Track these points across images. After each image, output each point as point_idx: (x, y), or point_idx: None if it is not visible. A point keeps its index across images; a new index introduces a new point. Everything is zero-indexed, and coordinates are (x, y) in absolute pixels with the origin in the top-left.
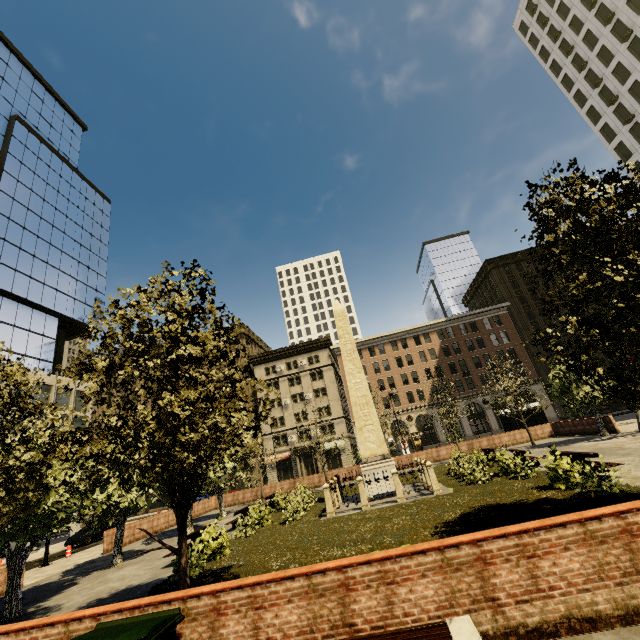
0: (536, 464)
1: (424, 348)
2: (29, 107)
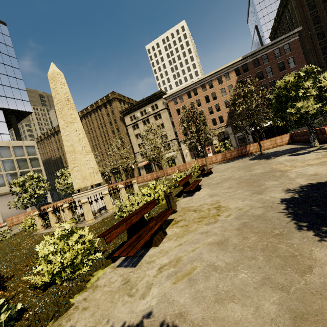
0: (195, 191)
1: (224, 85)
2: None
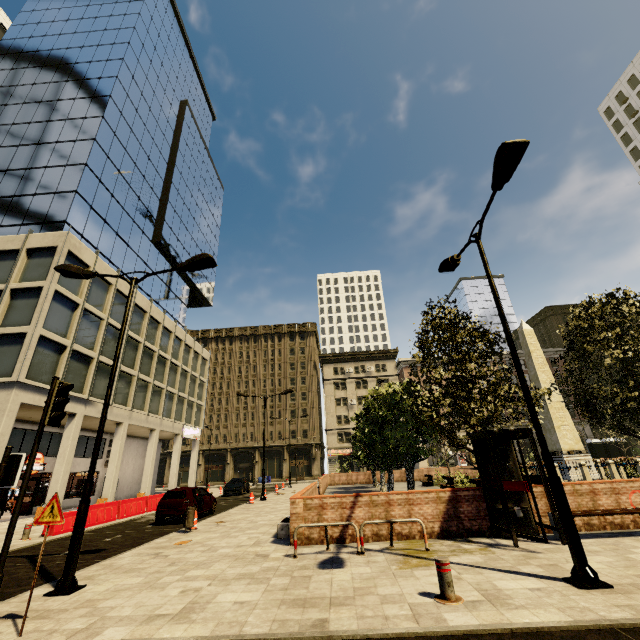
0: None
1: None
2: (189, 94)
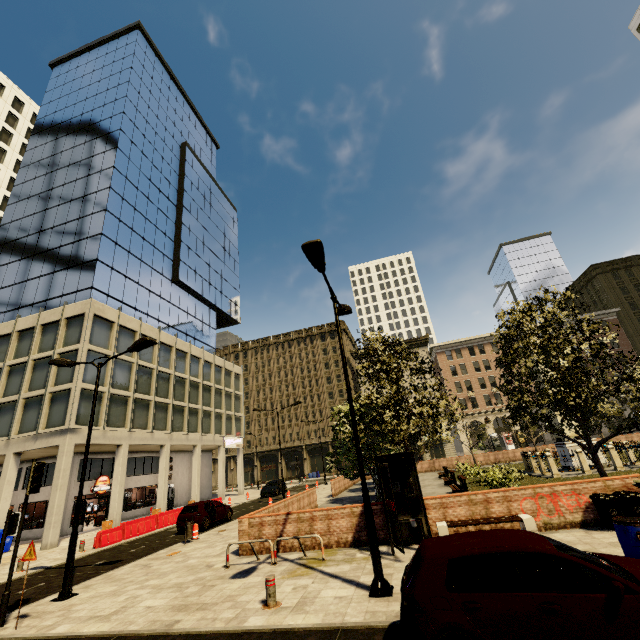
0: None
1: None
2: (189, 134)
